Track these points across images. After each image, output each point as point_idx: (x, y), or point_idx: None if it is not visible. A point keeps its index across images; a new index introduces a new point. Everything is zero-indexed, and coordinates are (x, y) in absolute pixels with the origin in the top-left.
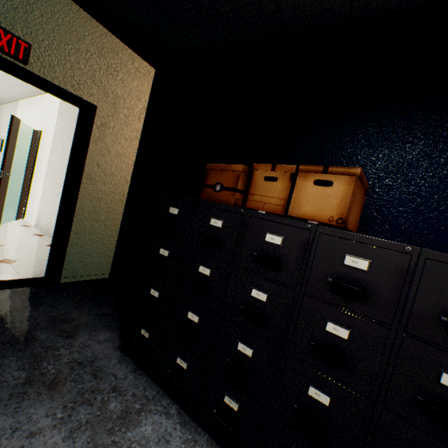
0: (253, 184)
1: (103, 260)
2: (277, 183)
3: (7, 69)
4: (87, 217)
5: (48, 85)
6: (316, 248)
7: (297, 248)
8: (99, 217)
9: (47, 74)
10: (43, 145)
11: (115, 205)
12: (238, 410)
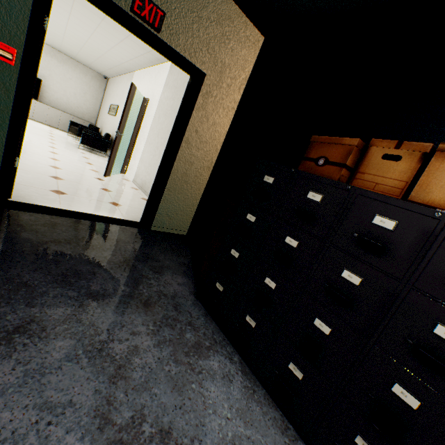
0: (365, 161)
1: (184, 219)
2: (400, 162)
3: (144, 37)
4: (179, 177)
5: (172, 52)
6: (442, 241)
7: (415, 237)
8: (188, 179)
9: (172, 42)
10: (148, 112)
11: (202, 171)
12: (301, 379)
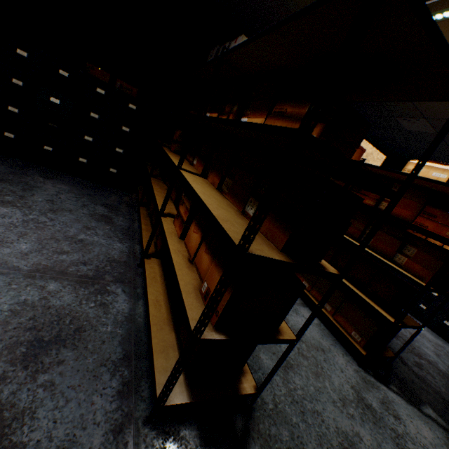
0: None
1: None
2: None
3: None
4: None
5: None
6: None
7: None
8: None
9: None
10: None
11: None
12: None
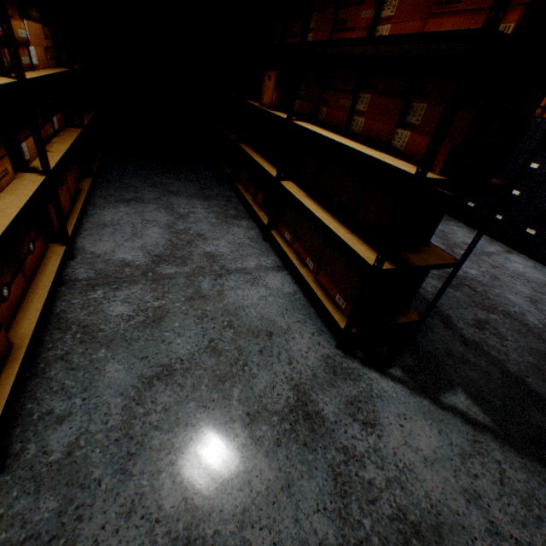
0: None
1: None
2: None
3: None
4: None
5: None
6: None
7: None
8: None
9: None
10: None
11: None
12: (501, 219)
